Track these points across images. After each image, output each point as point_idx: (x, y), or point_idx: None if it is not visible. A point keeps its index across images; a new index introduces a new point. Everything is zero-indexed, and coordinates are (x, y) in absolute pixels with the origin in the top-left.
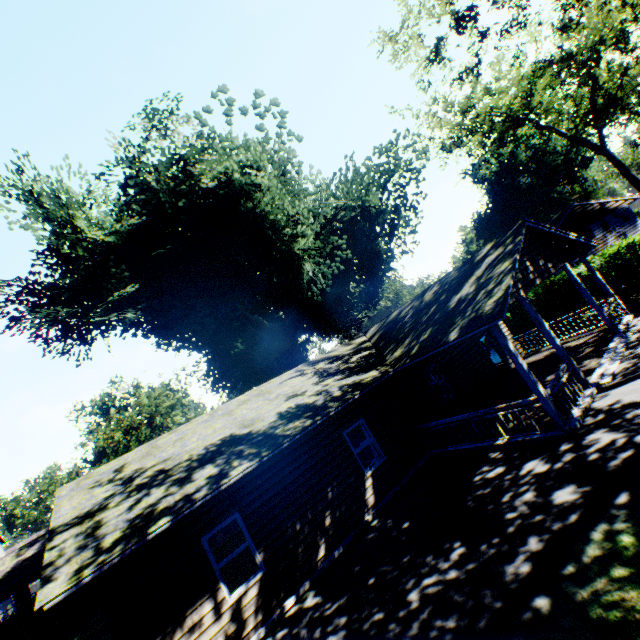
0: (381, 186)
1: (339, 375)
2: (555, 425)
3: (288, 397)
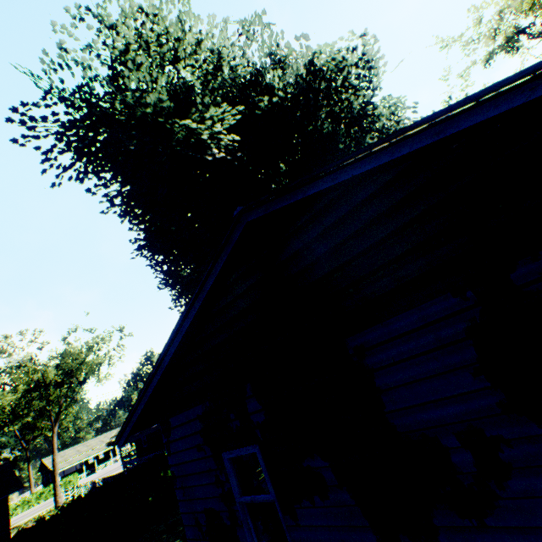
0: None
1: None
2: None
3: None
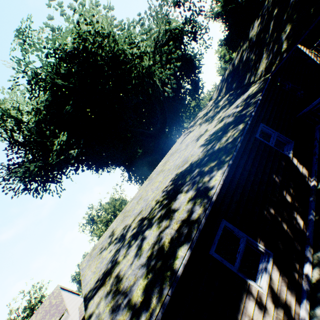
0: (176, 3)
1: (222, 110)
2: None
3: (196, 139)
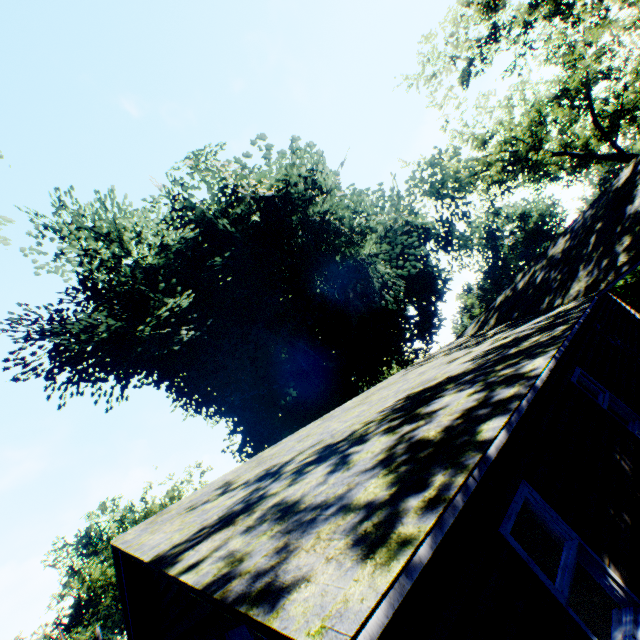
0: (433, 194)
1: (500, 333)
2: None
3: (447, 362)
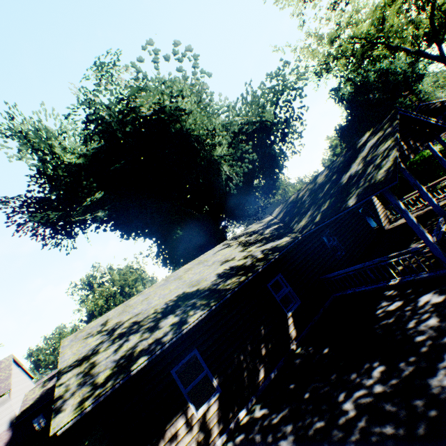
0: (274, 103)
1: (258, 243)
2: (442, 265)
3: (222, 262)
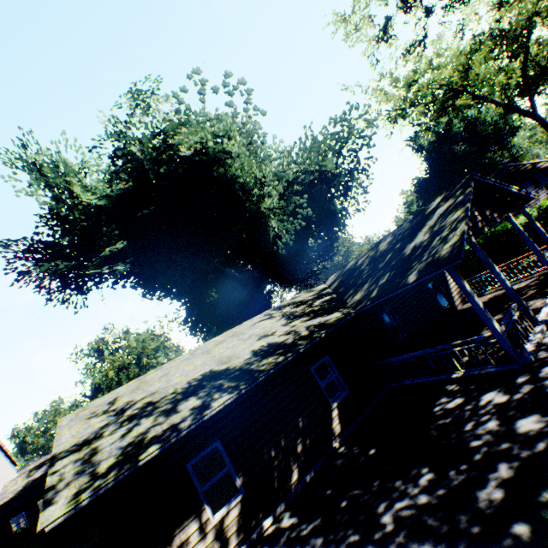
0: (336, 152)
1: (305, 317)
2: (510, 359)
3: (260, 337)
